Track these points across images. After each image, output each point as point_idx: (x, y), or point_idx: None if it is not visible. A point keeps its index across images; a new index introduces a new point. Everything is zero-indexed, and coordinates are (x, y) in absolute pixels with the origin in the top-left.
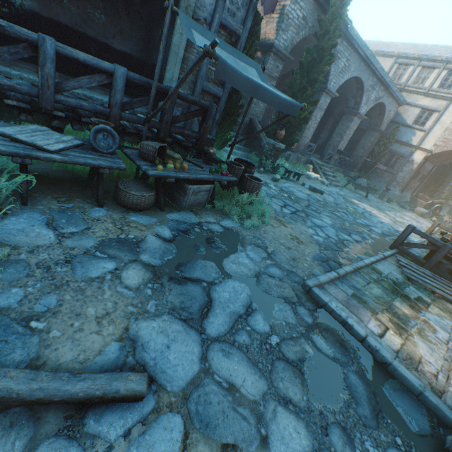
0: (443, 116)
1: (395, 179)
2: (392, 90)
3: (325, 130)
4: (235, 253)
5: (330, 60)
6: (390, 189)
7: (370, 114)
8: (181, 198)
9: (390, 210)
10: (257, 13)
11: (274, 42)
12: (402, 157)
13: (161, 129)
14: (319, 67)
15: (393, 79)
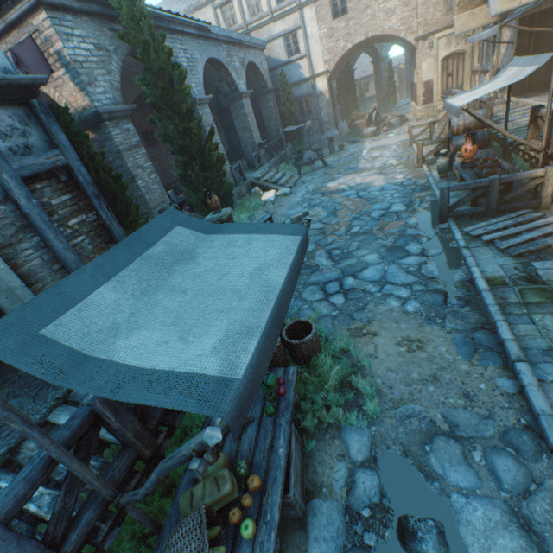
0: (307, 29)
1: (323, 121)
2: (246, 41)
3: (219, 131)
4: (452, 514)
5: (181, 73)
6: (332, 137)
7: (247, 81)
8: (290, 512)
9: (356, 159)
10: (52, 108)
11: (95, 107)
12: (309, 96)
13: (140, 452)
14: (177, 91)
15: (230, 27)
